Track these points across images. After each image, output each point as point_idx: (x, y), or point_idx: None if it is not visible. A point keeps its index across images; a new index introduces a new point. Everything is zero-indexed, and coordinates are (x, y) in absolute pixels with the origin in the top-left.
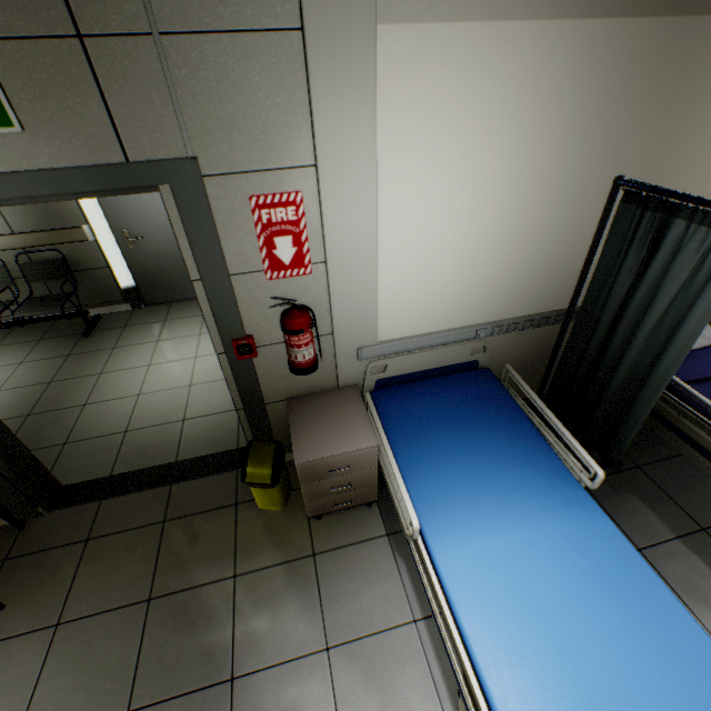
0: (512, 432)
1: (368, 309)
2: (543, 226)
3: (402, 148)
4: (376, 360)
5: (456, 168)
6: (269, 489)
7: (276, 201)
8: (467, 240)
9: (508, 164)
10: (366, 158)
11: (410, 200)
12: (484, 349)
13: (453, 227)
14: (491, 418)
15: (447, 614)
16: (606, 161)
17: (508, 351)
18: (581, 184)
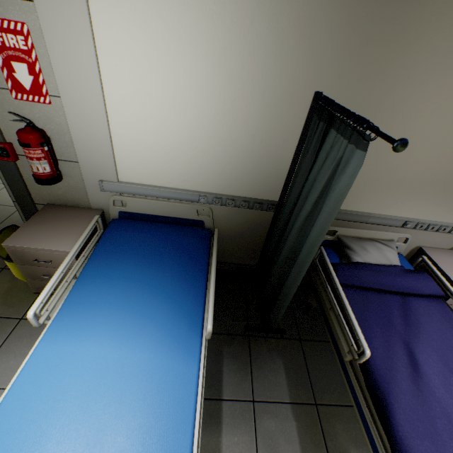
0: (185, 277)
1: (104, 150)
2: (254, 121)
3: (113, 6)
4: (118, 195)
5: (166, 41)
6: (12, 263)
7: (6, 27)
8: (185, 114)
9: (216, 52)
10: (77, 6)
11: (128, 61)
12: (209, 214)
13: (171, 98)
14: (179, 262)
15: (4, 393)
16: (310, 75)
17: (232, 222)
18: (287, 92)
